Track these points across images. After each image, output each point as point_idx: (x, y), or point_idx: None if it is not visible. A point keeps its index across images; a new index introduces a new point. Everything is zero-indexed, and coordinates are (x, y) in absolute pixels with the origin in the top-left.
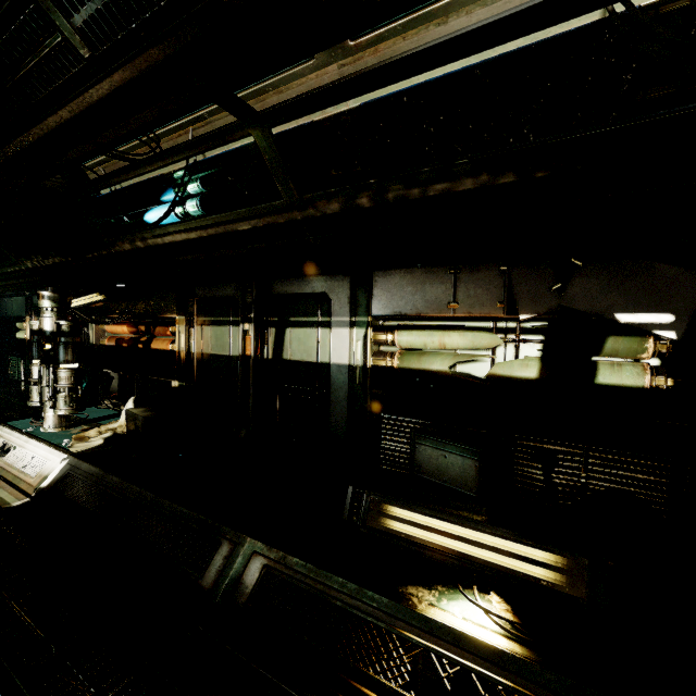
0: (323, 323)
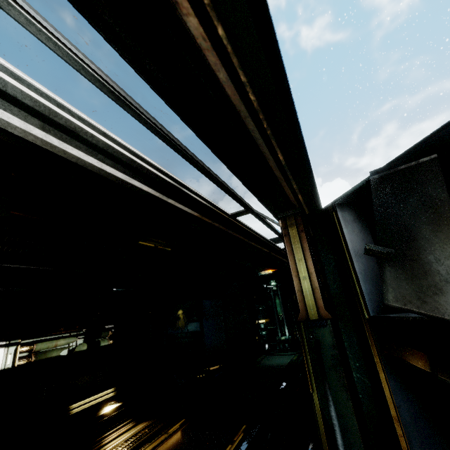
0: None
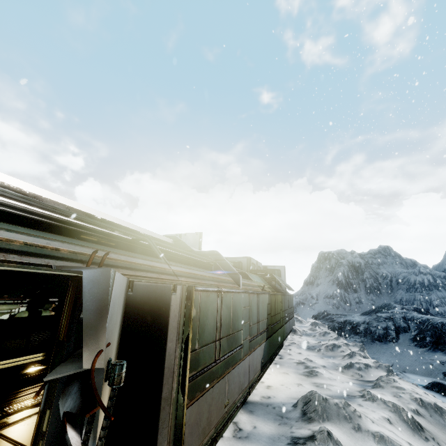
0: None
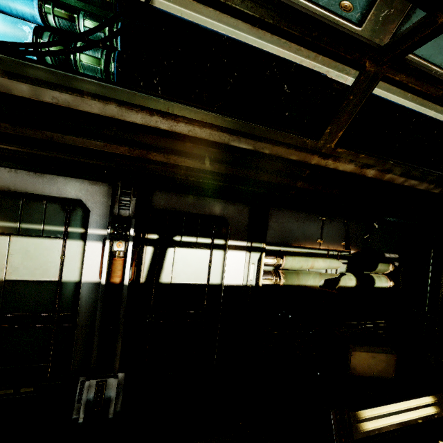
0: (217, 245)
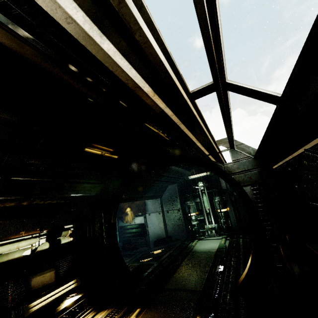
0: None
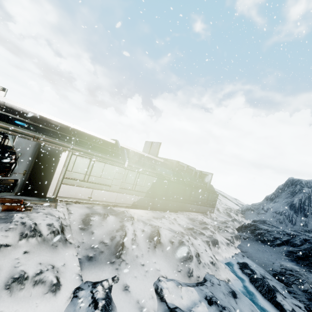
0: None
